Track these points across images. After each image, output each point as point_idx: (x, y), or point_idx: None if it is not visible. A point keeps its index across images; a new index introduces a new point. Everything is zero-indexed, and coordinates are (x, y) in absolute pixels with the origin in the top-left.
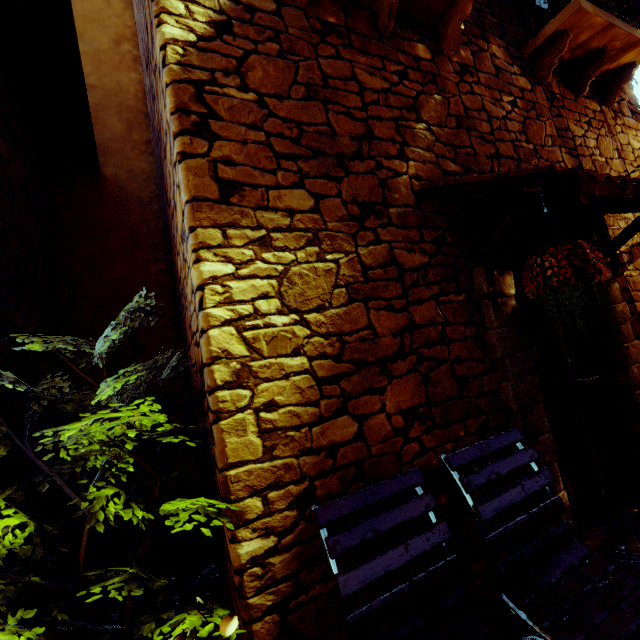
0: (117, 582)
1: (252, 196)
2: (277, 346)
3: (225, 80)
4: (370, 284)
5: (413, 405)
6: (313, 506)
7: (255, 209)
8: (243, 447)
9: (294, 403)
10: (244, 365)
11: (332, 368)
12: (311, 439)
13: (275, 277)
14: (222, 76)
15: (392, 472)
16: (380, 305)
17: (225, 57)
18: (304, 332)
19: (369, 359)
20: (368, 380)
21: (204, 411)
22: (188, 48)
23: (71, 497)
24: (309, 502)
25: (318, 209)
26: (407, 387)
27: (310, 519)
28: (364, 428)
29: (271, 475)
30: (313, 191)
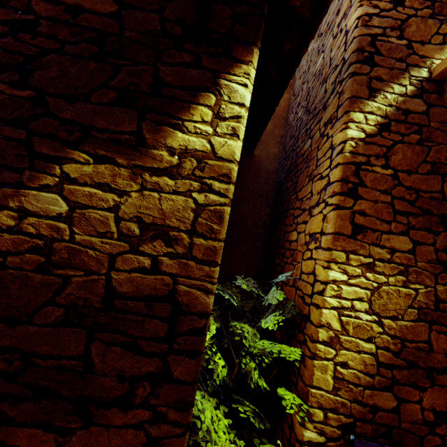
0: (249, 411)
1: (370, 236)
2: (358, 331)
3: (375, 161)
4: (438, 312)
5: (446, 411)
6: (351, 435)
7: (370, 244)
8: (322, 380)
9: (358, 369)
10: (336, 335)
11: (390, 359)
12: (362, 396)
13: (370, 289)
14: (374, 159)
15: (412, 446)
16: (442, 330)
17: (379, 146)
18: (378, 329)
19: (420, 364)
20: (414, 377)
21: (294, 336)
22: (358, 142)
23: (232, 353)
24: (350, 431)
25: (413, 251)
26: (445, 396)
27: (347, 441)
28: (401, 407)
29: (332, 403)
30: (414, 238)
